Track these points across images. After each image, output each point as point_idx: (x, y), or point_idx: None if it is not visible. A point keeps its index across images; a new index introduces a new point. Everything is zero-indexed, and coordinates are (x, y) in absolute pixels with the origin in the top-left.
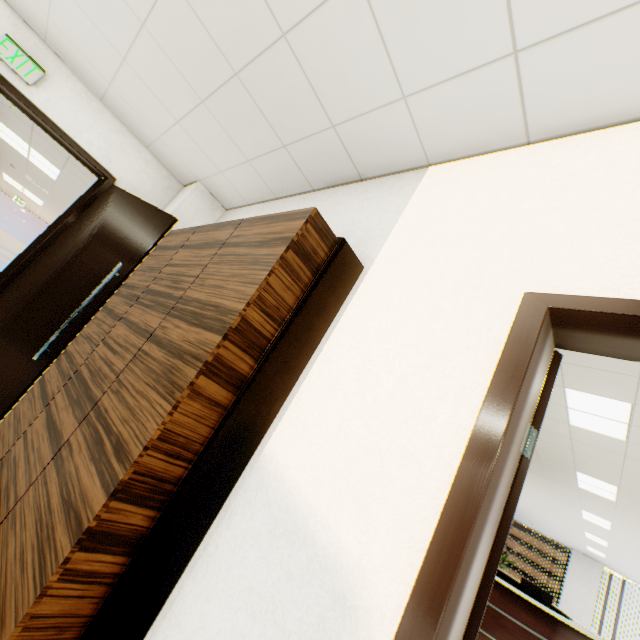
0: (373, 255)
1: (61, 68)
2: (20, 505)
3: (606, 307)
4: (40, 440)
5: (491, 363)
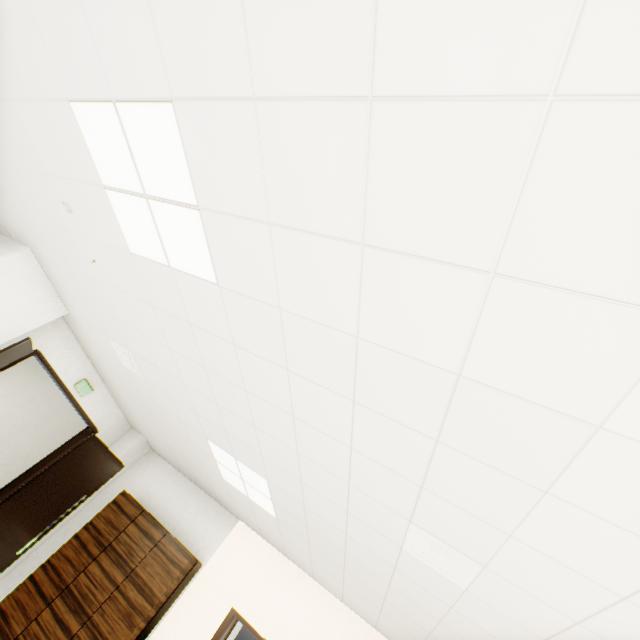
0: (208, 559)
1: (102, 384)
2: None
3: (242, 619)
4: (54, 627)
5: (217, 627)
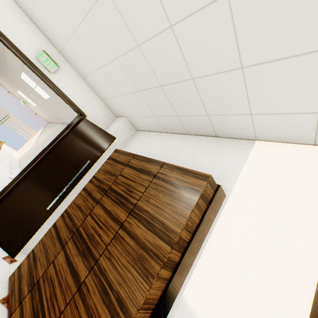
0: (230, 188)
1: (66, 64)
2: (63, 316)
3: None
4: (65, 272)
5: (311, 282)
